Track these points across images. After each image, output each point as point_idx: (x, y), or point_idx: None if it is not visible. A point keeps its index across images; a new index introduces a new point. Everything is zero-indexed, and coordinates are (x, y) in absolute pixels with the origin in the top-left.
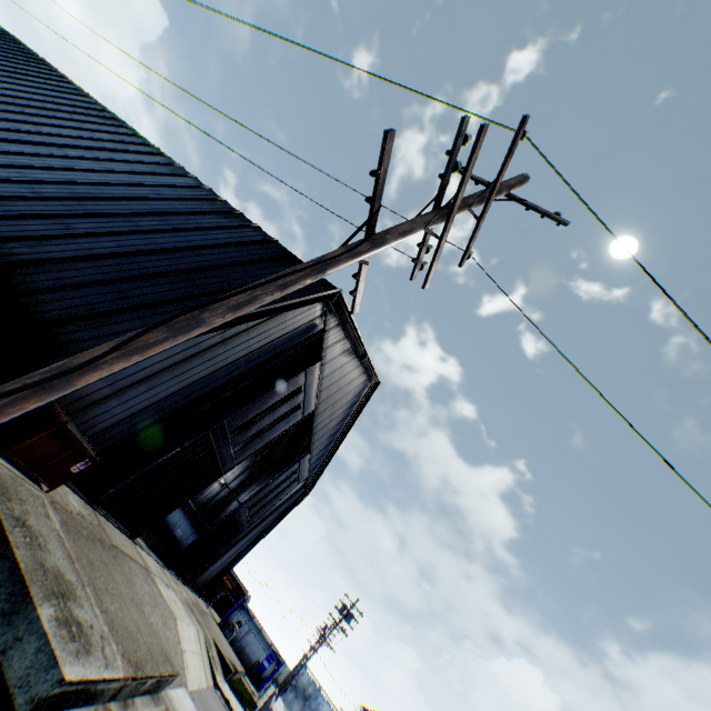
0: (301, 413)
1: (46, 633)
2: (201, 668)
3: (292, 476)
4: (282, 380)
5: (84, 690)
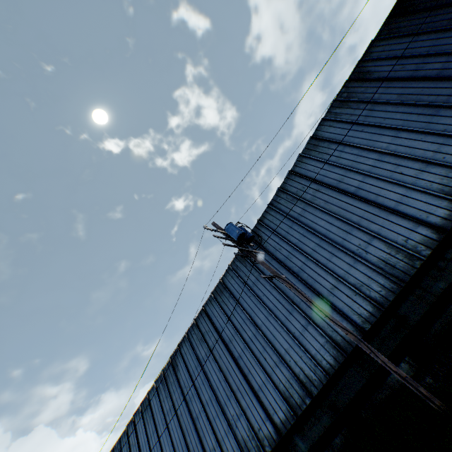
0: None
1: None
2: None
3: None
4: None
5: None
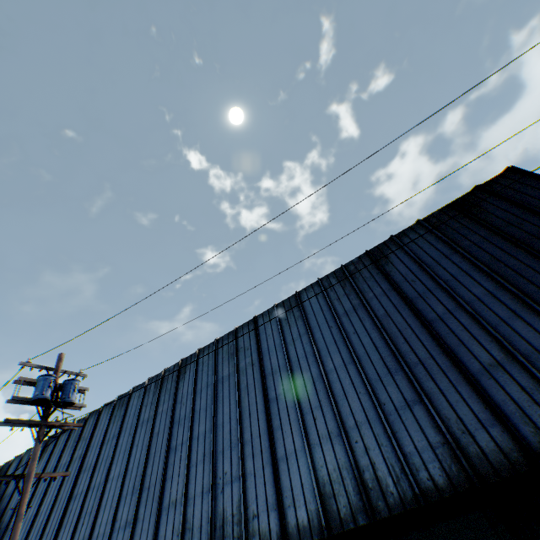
0: None
1: None
2: None
3: None
4: None
5: None
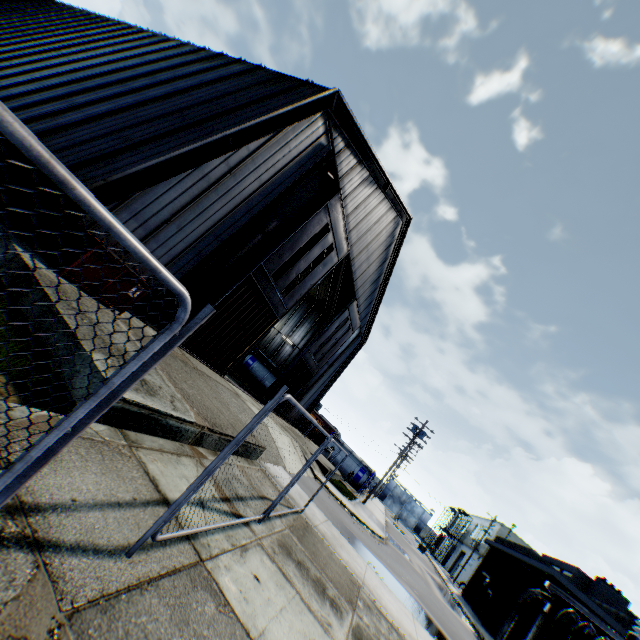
0: (336, 256)
1: (96, 367)
2: (299, 464)
3: (345, 323)
4: (305, 218)
5: (153, 420)
